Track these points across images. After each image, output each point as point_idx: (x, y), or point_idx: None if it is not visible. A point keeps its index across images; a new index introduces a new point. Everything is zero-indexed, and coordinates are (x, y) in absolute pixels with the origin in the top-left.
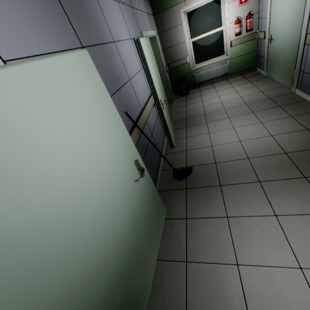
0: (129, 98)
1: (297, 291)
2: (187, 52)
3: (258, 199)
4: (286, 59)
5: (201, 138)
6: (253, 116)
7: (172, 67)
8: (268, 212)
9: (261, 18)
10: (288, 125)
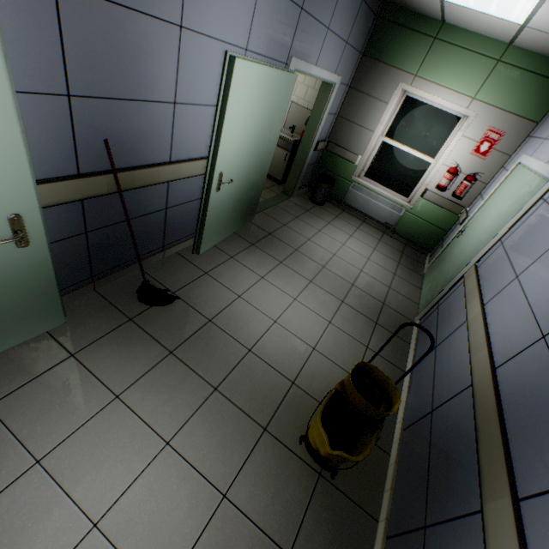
0: (142, 127)
1: (50, 547)
2: (366, 149)
3: (181, 408)
4: (446, 274)
5: (244, 275)
6: (334, 306)
7: (332, 150)
8: (166, 433)
9: (482, 194)
10: (348, 353)
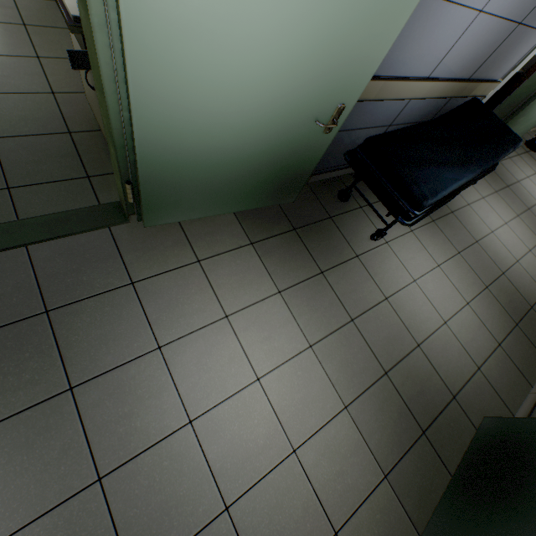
0: None
1: None
2: None
3: None
4: None
5: None
6: None
7: None
8: None
9: None
10: None
